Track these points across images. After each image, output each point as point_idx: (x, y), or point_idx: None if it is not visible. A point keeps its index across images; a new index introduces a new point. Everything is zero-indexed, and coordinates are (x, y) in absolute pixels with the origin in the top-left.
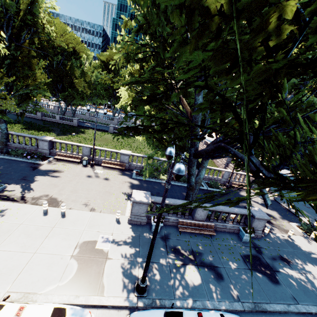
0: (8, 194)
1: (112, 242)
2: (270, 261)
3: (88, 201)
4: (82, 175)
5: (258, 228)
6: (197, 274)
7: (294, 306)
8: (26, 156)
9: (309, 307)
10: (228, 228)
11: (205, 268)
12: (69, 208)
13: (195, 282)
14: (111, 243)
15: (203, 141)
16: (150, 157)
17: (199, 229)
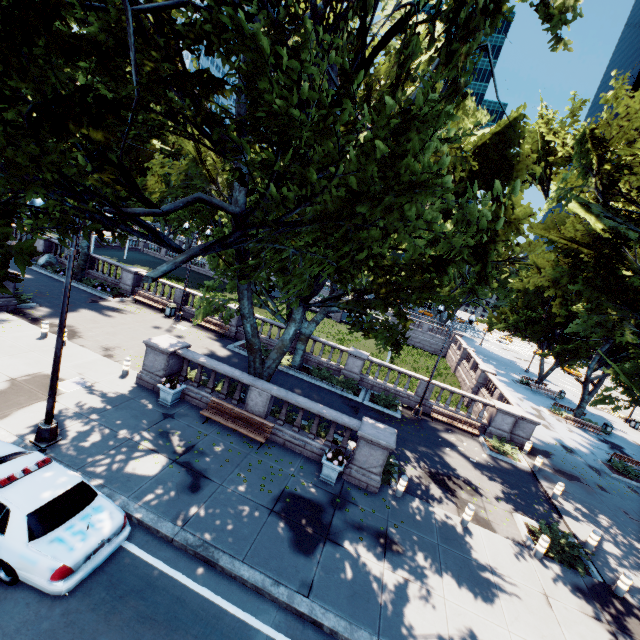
0: (28, 312)
1: (81, 389)
2: (343, 525)
3: (116, 348)
4: (149, 323)
5: (370, 465)
6: (157, 468)
7: (289, 592)
8: (96, 286)
9: (327, 614)
10: (309, 449)
11: (183, 470)
12: (80, 345)
13: (140, 472)
14: (80, 389)
15: (457, 343)
16: (209, 289)
17: (241, 425)
